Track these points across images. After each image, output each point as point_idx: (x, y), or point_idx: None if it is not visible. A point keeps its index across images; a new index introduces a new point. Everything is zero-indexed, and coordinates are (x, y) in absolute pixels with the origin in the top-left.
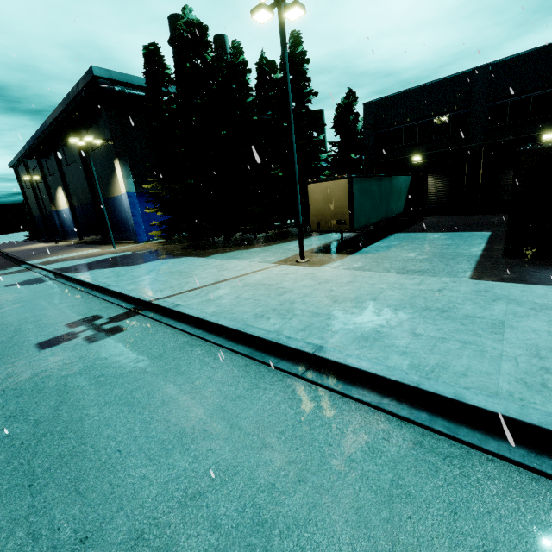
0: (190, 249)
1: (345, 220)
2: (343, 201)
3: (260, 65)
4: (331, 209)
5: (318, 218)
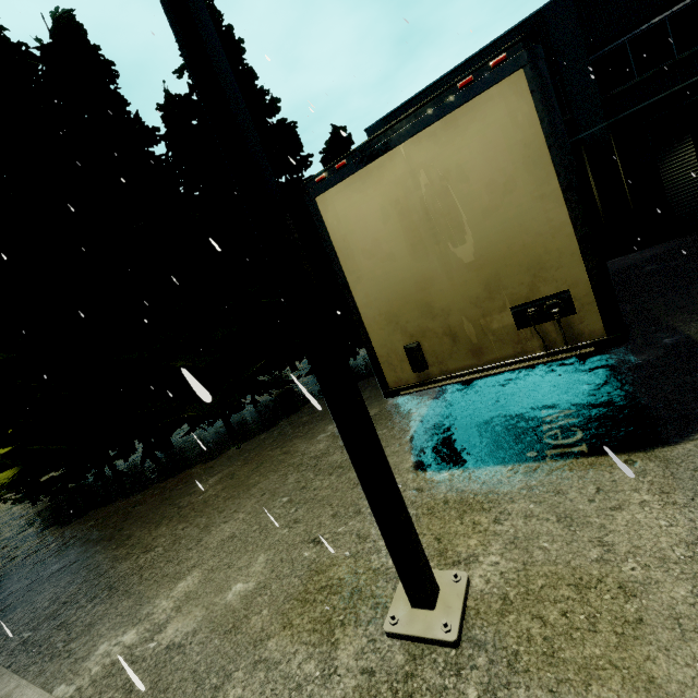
0: (37, 525)
1: (562, 291)
2: (525, 198)
3: (167, 108)
4: (463, 262)
5: (407, 326)
